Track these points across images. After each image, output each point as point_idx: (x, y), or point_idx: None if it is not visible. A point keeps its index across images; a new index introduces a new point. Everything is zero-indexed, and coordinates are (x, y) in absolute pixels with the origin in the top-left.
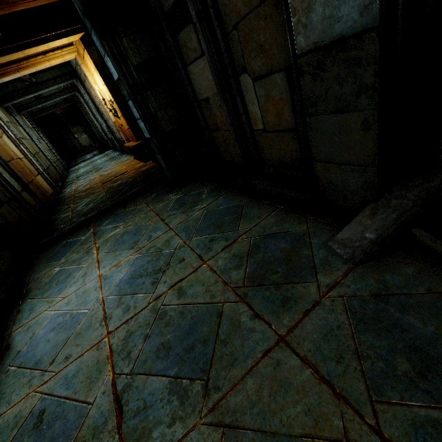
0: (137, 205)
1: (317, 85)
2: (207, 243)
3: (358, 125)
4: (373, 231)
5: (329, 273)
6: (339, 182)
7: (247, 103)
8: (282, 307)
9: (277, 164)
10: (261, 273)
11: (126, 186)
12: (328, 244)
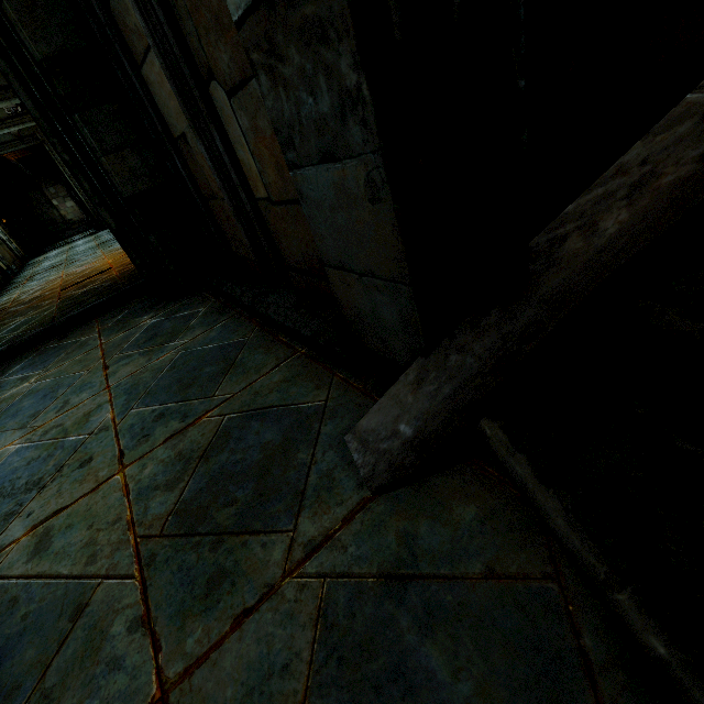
0: (84, 334)
1: (282, 97)
2: (148, 423)
3: (361, 190)
4: (413, 421)
5: (323, 512)
6: (368, 311)
7: (234, 144)
8: (201, 599)
9: (302, 266)
10: (204, 502)
11: (94, 296)
12: (345, 438)
